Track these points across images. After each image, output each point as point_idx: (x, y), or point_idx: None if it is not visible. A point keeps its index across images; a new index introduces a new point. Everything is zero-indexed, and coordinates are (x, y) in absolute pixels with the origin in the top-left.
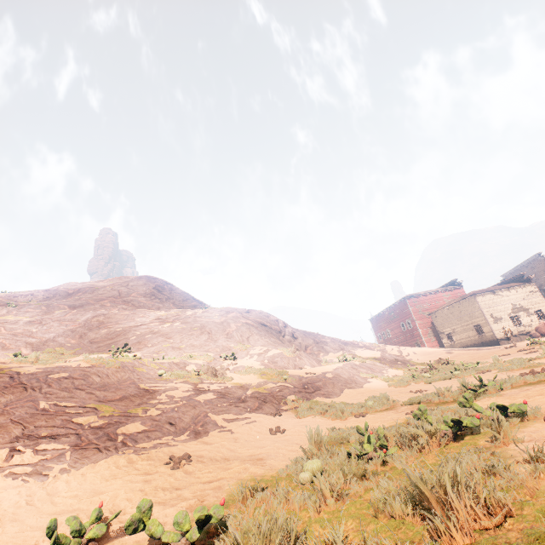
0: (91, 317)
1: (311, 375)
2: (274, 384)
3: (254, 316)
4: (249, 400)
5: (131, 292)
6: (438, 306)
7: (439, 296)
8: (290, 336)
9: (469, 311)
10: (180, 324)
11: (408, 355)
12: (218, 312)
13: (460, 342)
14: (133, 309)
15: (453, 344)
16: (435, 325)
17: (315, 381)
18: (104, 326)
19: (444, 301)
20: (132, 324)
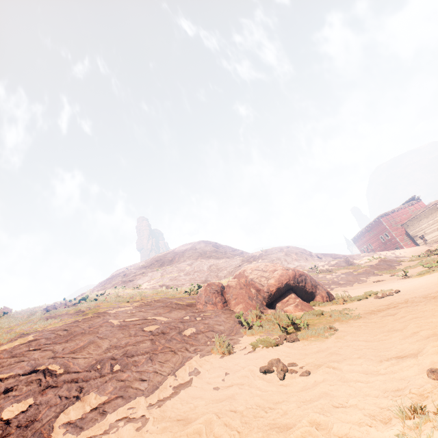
0: (208, 267)
1: (373, 264)
2: (362, 269)
3: (293, 249)
4: (361, 274)
5: (205, 251)
6: (406, 218)
7: (405, 211)
8: (317, 258)
9: (434, 216)
10: (263, 260)
11: (400, 254)
12: (275, 250)
13: (432, 240)
14: (219, 260)
15: (426, 242)
16: (408, 232)
17: (378, 265)
18: (221, 270)
19: (409, 213)
20: (235, 266)
